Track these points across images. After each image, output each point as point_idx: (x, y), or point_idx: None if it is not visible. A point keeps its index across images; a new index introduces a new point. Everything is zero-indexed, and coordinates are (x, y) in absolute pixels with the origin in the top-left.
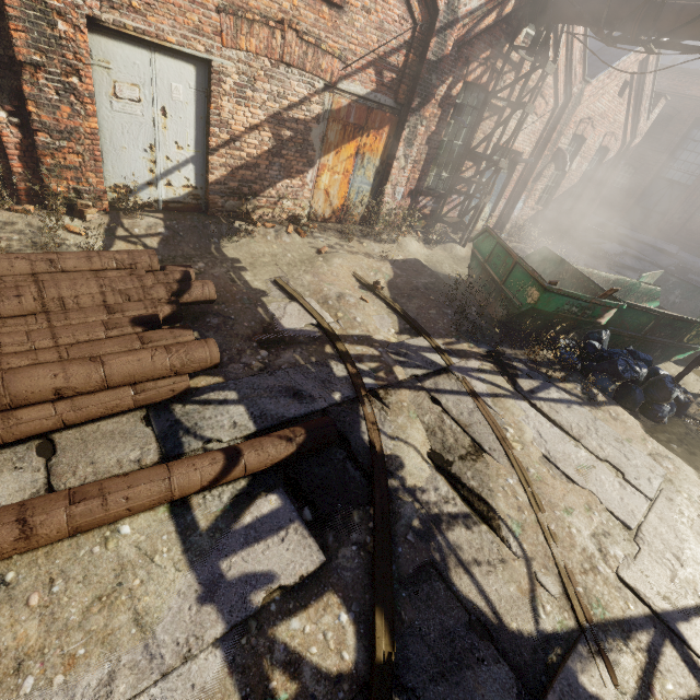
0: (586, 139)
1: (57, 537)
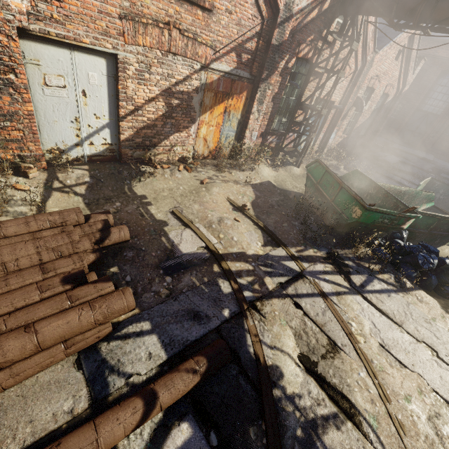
0: (375, 89)
1: None
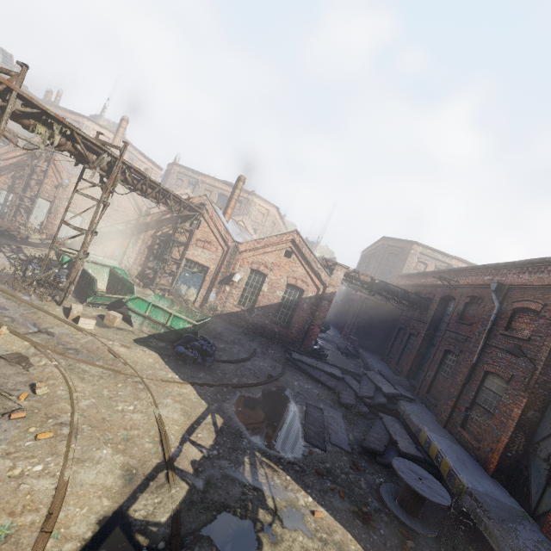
0: (267, 274)
1: None
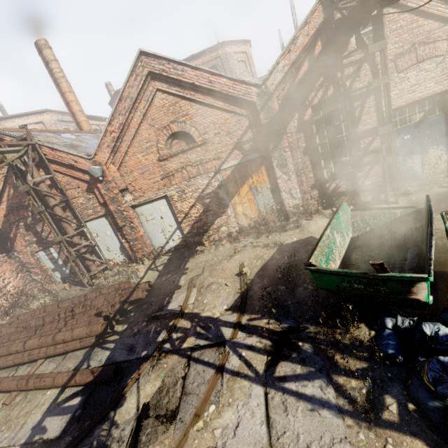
0: None
1: (32, 387)
